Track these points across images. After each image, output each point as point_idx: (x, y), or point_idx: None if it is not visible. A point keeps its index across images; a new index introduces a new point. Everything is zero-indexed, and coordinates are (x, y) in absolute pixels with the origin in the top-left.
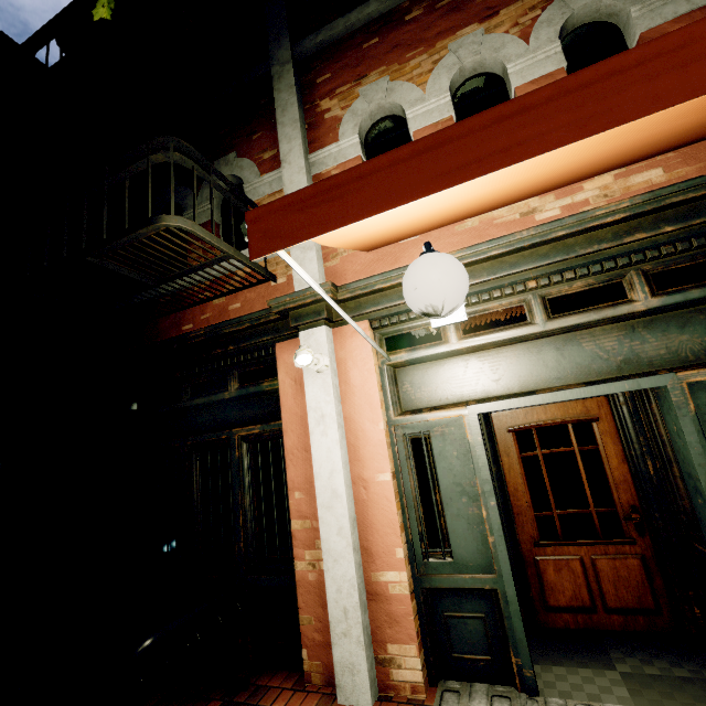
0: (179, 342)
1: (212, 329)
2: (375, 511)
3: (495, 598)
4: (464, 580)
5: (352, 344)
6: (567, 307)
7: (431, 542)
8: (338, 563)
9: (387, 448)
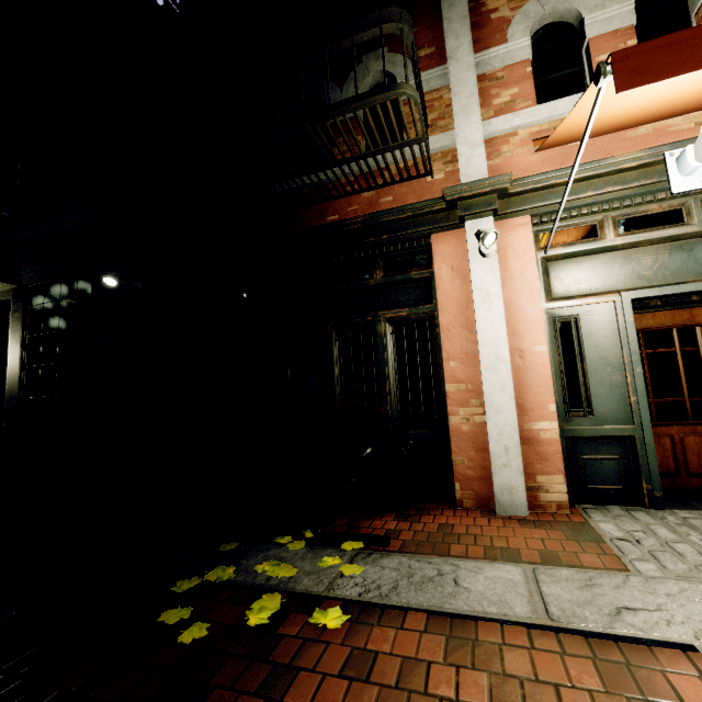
0: (332, 229)
1: (371, 216)
2: (530, 375)
3: (630, 444)
4: (605, 430)
5: (513, 236)
6: None
7: (569, 405)
8: (500, 412)
9: (544, 325)
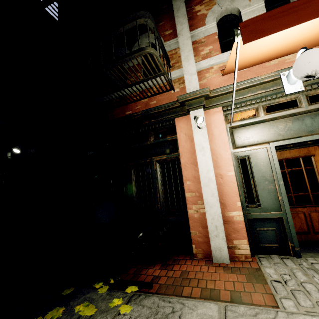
0: (127, 118)
1: (145, 111)
2: (227, 187)
3: (281, 221)
4: (267, 215)
5: (214, 117)
6: (317, 100)
7: (248, 201)
8: (212, 208)
9: (232, 161)
